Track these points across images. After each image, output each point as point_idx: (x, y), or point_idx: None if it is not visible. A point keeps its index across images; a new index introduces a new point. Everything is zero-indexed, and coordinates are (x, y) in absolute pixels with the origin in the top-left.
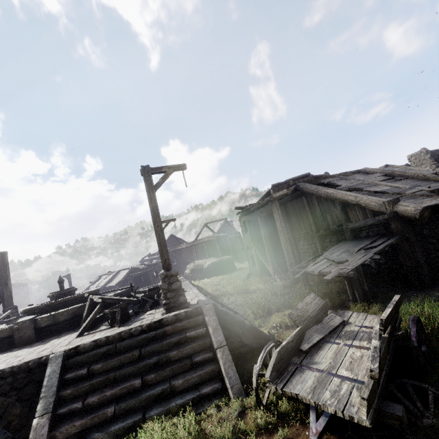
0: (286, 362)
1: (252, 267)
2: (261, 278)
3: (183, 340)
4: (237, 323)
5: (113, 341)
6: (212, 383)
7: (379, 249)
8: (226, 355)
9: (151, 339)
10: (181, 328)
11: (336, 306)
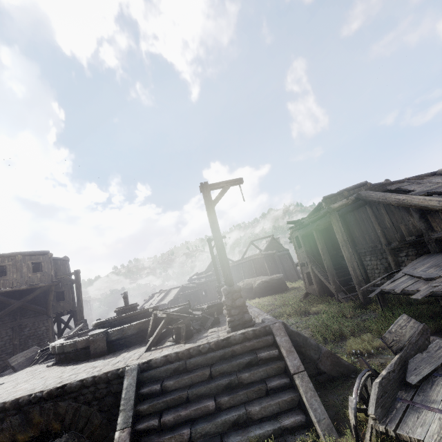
0: (391, 397)
1: (309, 286)
2: (321, 298)
3: (254, 361)
4: (311, 346)
5: (182, 357)
6: (293, 414)
7: None
8: (305, 382)
9: (220, 358)
10: (250, 348)
11: (431, 333)
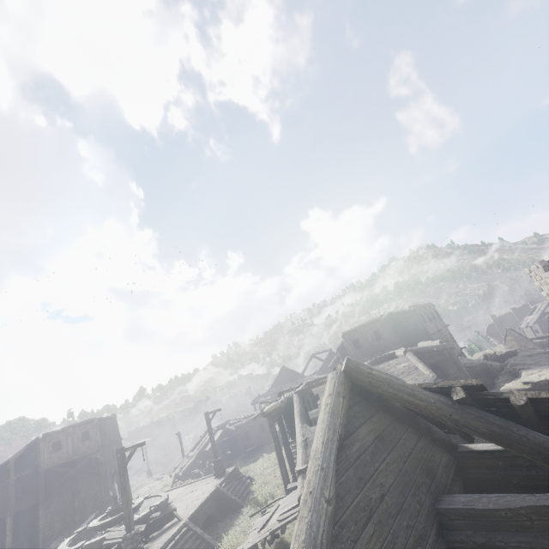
0: None
1: None
2: None
3: None
4: None
5: None
6: None
7: (275, 528)
8: None
9: None
10: None
11: None
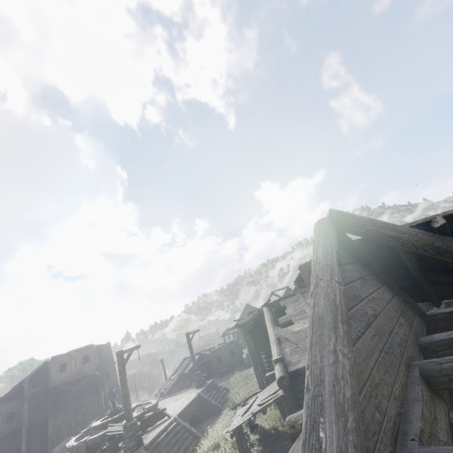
0: None
1: None
2: None
3: None
4: None
5: None
6: None
7: (257, 410)
8: None
9: None
10: None
11: None
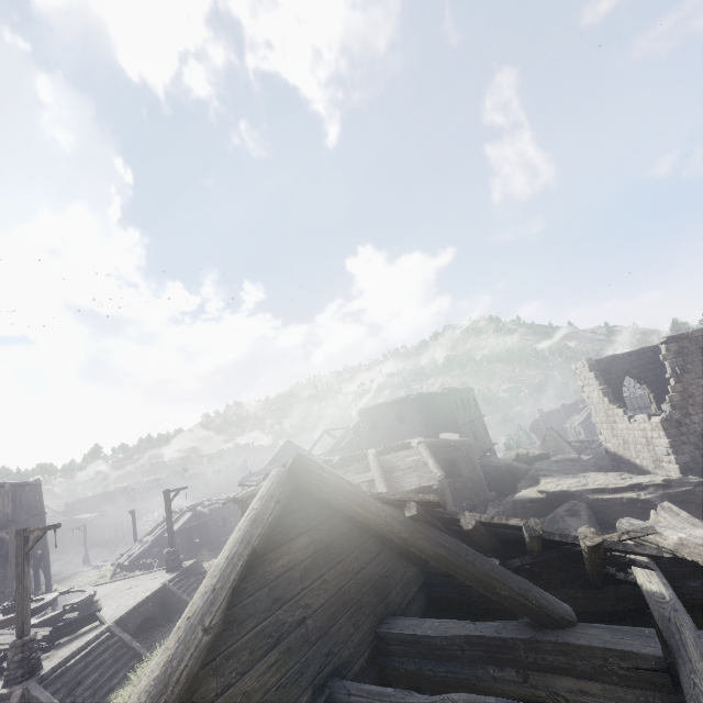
0: None
1: None
2: None
3: None
4: None
5: None
6: None
7: None
8: None
9: None
10: None
11: None
